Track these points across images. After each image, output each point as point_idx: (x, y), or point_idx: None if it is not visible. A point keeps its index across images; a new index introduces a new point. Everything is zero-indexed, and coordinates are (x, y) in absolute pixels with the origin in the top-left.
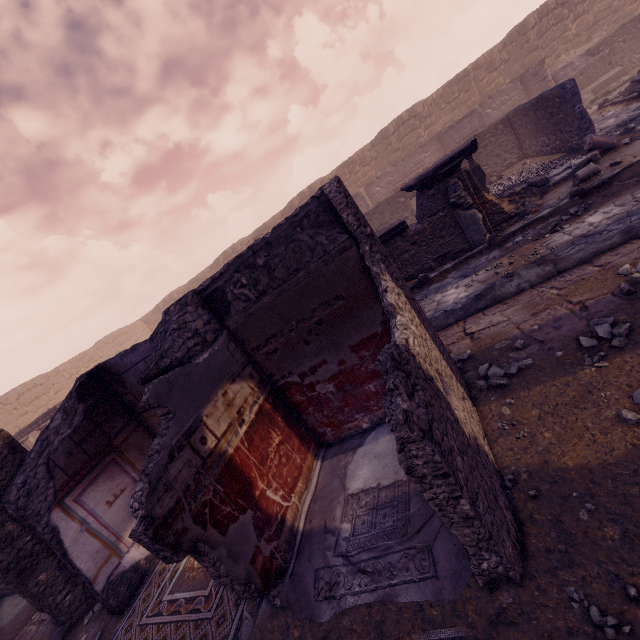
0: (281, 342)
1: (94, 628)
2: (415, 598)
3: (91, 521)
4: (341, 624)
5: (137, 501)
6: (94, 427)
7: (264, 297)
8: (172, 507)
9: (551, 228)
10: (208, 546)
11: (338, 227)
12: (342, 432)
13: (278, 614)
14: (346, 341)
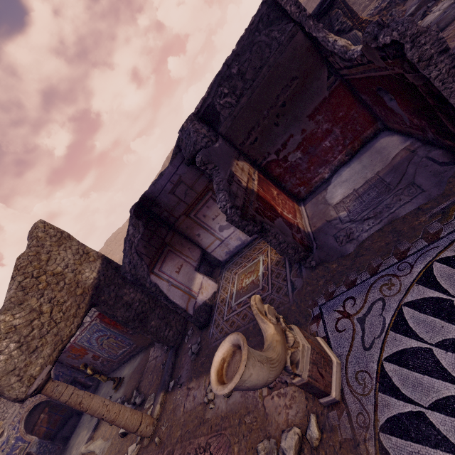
0: (259, 131)
1: (193, 340)
2: (412, 208)
3: (172, 281)
4: (364, 246)
5: (223, 201)
6: (152, 233)
7: (241, 99)
8: (242, 204)
9: (421, 16)
10: (269, 226)
11: (285, 19)
12: (311, 187)
13: (316, 268)
14: (304, 113)
